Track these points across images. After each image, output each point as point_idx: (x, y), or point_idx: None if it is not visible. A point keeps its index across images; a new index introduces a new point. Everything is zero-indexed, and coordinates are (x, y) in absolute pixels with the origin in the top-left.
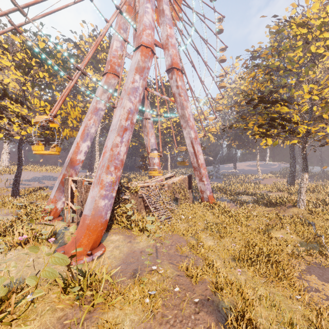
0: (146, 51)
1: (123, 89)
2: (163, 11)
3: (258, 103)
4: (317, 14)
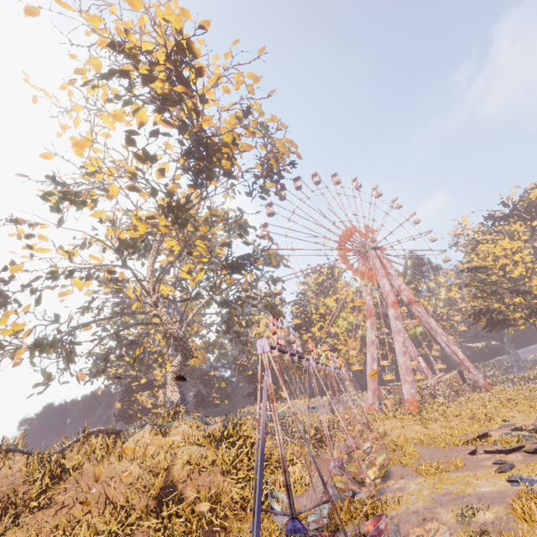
0: (394, 305)
1: (392, 331)
2: (390, 273)
3: (475, 316)
4: (484, 262)
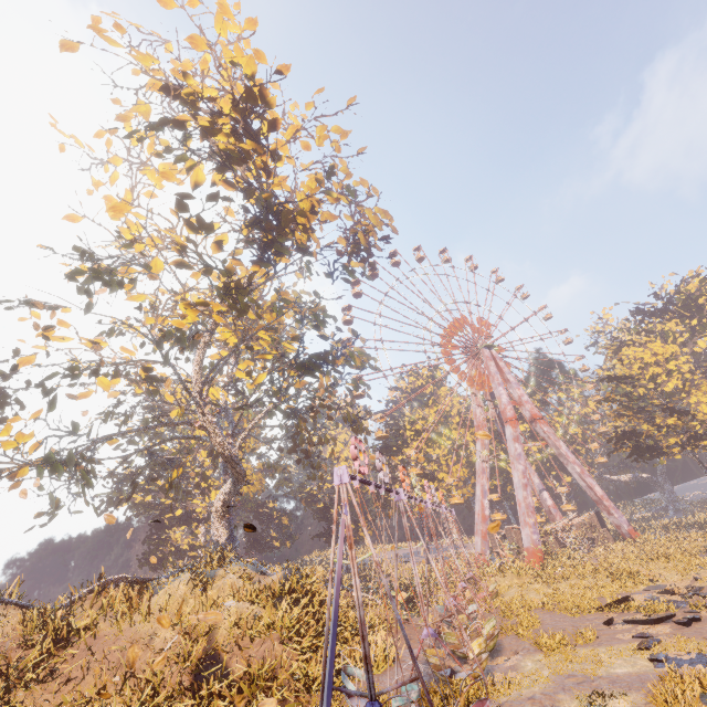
0: (513, 423)
1: (510, 456)
2: (508, 380)
3: (617, 440)
4: (629, 370)
